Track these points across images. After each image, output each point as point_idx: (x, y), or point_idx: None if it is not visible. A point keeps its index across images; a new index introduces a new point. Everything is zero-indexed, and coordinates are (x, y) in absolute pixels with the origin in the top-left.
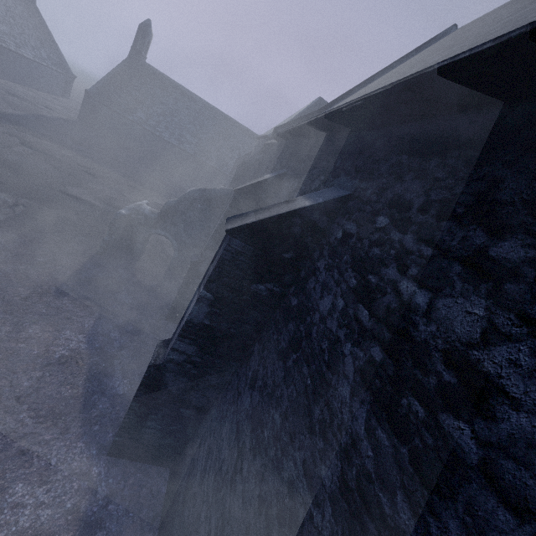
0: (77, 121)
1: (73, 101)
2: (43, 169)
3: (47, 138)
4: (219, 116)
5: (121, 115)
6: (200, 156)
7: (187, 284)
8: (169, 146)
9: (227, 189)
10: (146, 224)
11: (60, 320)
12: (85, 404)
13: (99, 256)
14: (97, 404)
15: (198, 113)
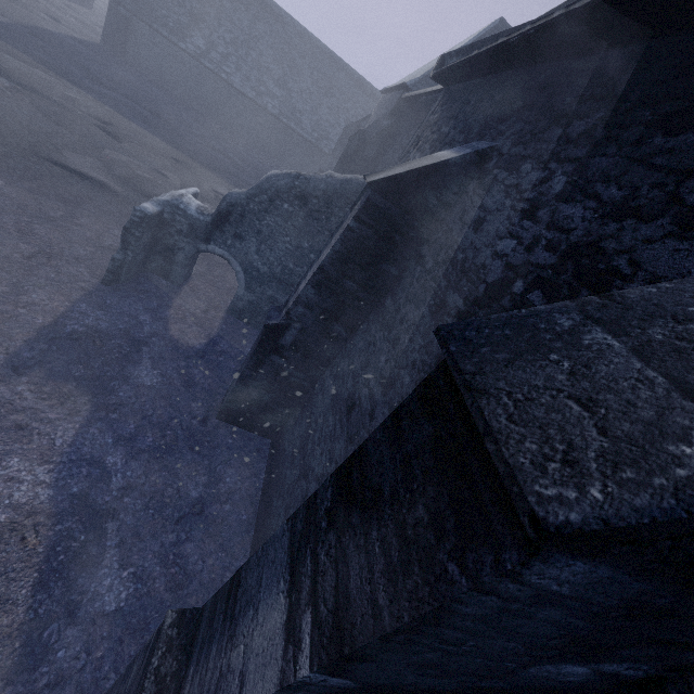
0: (100, 45)
1: (98, 15)
2: (24, 118)
3: (42, 66)
4: (320, 54)
5: (167, 40)
6: (288, 119)
7: (256, 363)
8: (241, 98)
9: (339, 178)
10: (190, 232)
11: (3, 432)
12: (25, 653)
13: (105, 288)
14: (53, 651)
15: (289, 45)
